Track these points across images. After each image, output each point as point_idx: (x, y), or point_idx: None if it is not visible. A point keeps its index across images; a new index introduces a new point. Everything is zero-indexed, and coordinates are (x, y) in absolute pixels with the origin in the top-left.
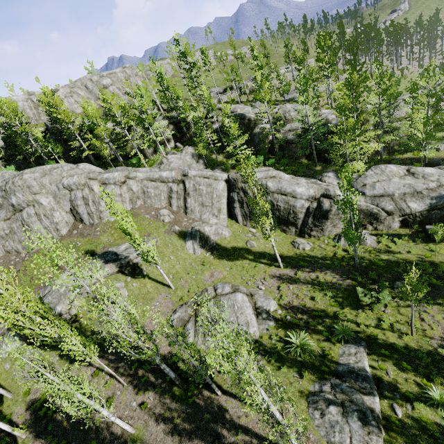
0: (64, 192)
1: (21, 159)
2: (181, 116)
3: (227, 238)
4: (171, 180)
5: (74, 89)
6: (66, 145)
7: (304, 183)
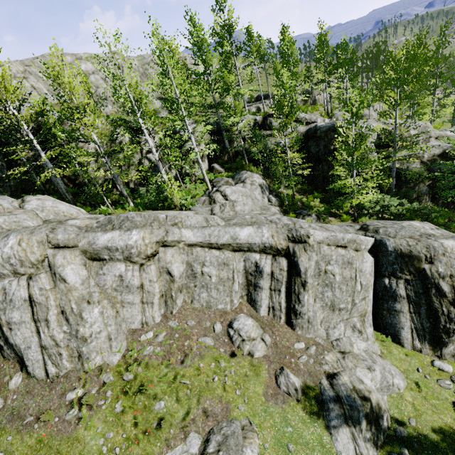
0: None
1: None
2: (231, 120)
3: (405, 394)
4: (257, 248)
5: (31, 68)
6: None
7: None
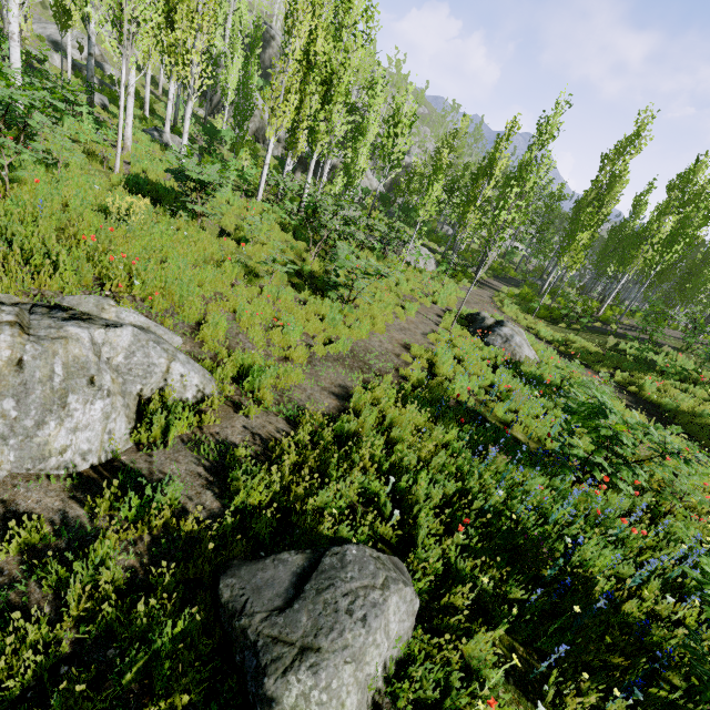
0: None
1: None
2: None
3: None
4: None
5: None
6: None
7: None
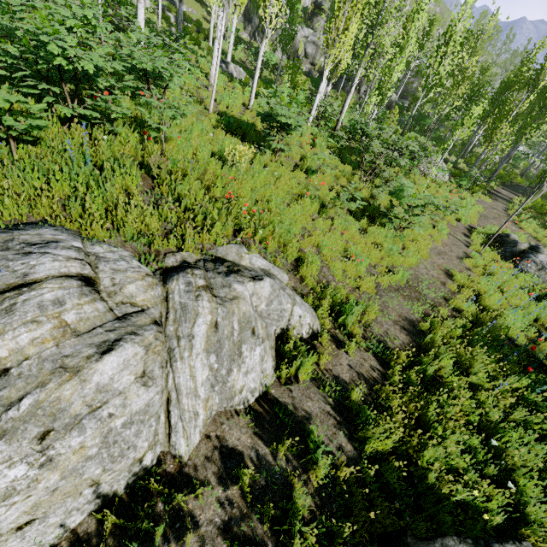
0: None
1: None
2: None
3: None
4: None
5: None
6: None
7: None
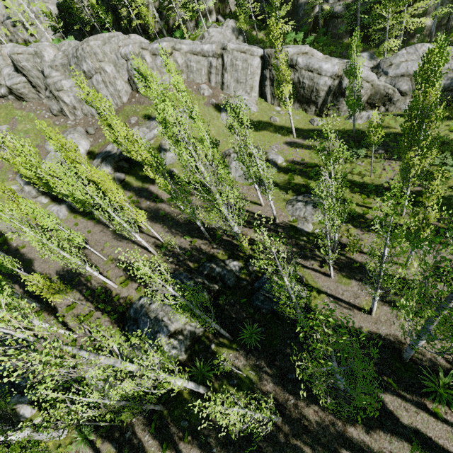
0: (122, 62)
1: (75, 31)
2: None
3: (255, 113)
4: (211, 54)
5: None
6: (116, 13)
7: (333, 62)
